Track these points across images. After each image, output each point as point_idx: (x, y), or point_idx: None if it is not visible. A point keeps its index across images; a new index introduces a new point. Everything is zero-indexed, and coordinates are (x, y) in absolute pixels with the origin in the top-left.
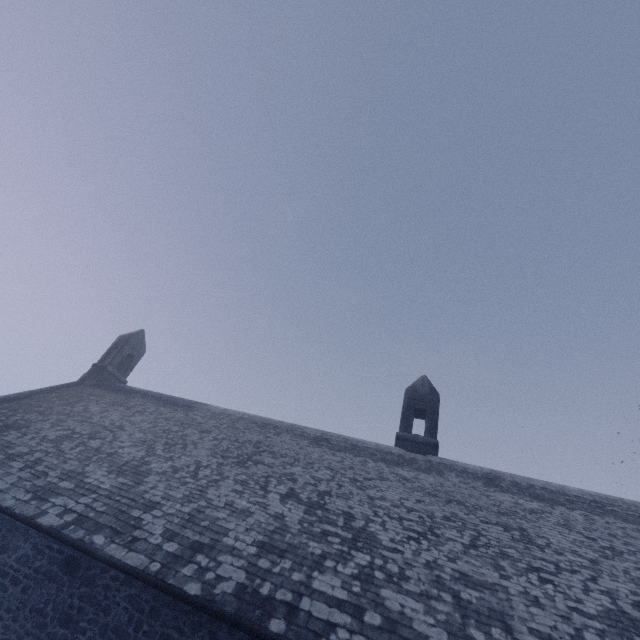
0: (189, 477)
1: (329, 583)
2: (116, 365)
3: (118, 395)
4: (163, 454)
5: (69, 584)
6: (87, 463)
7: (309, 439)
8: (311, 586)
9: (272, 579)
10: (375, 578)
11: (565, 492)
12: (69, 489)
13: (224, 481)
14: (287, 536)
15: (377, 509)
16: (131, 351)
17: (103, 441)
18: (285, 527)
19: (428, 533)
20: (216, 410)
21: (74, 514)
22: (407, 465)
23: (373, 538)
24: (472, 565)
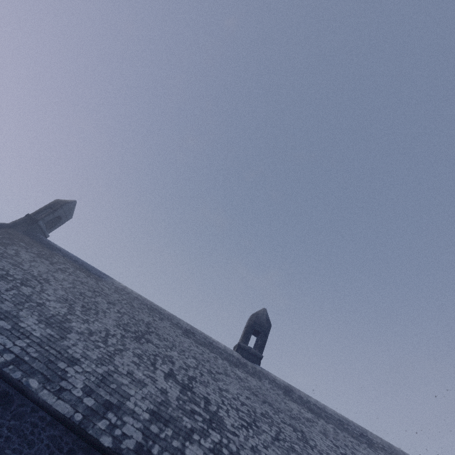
0: (101, 342)
1: (196, 452)
2: (46, 221)
3: (43, 248)
4: (81, 315)
5: (1, 415)
6: (21, 308)
7: (182, 329)
8: (185, 453)
9: (160, 443)
10: (223, 453)
11: (325, 410)
12: (7, 329)
13: (126, 352)
14: (169, 409)
15: (224, 399)
16: (62, 214)
17: (33, 290)
18: (168, 401)
19: (253, 424)
20: (119, 285)
21: (12, 354)
22: (241, 367)
23: (222, 421)
24: (276, 453)
